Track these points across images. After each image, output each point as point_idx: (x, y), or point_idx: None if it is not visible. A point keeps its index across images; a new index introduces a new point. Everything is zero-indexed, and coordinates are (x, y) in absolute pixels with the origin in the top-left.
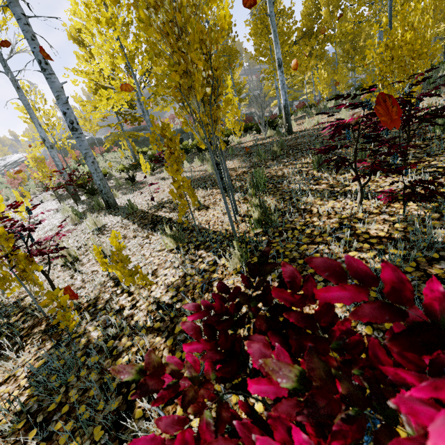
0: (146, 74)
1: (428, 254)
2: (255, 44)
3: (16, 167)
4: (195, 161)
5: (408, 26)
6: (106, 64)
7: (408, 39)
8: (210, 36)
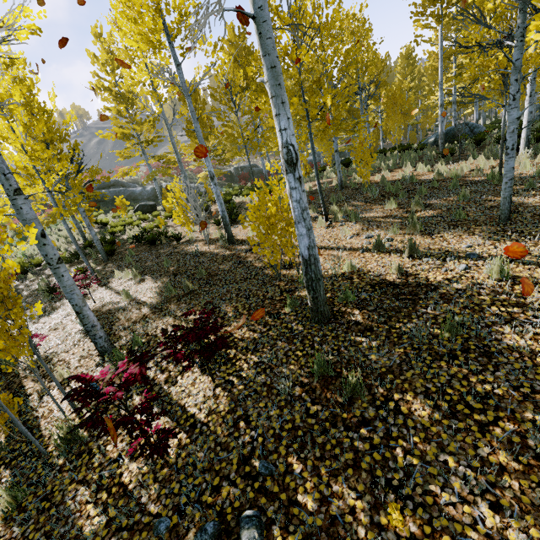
0: (57, 184)
1: (123, 520)
2: (220, 120)
3: None
4: (124, 274)
5: (270, 203)
6: (22, 154)
7: (274, 213)
8: (4, 279)
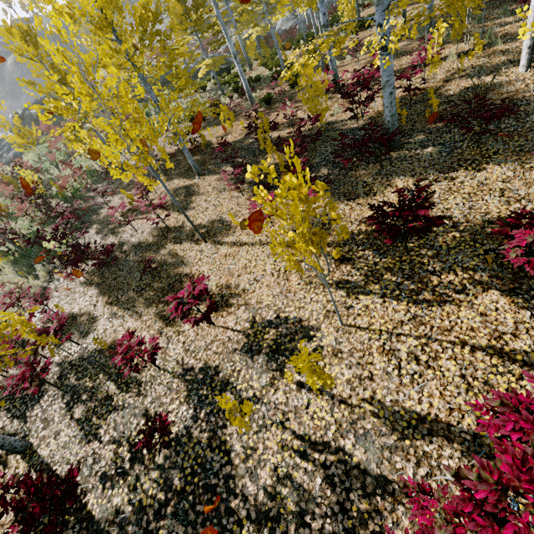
0: None
1: None
2: None
3: (9, 150)
4: (347, 57)
5: None
6: None
7: None
8: None
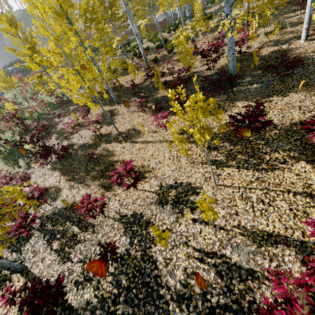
0: None
1: None
2: None
3: None
4: (200, 35)
5: None
6: None
7: None
8: None
